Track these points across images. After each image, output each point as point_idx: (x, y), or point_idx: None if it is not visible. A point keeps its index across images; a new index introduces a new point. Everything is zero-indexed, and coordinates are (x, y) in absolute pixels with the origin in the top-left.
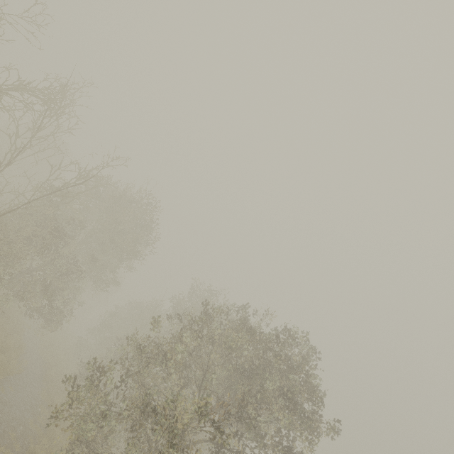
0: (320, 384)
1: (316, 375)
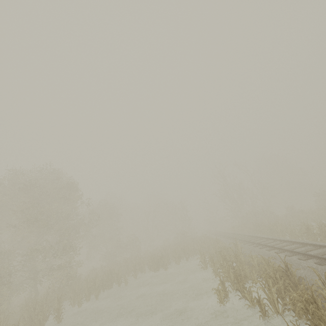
0: None
1: None
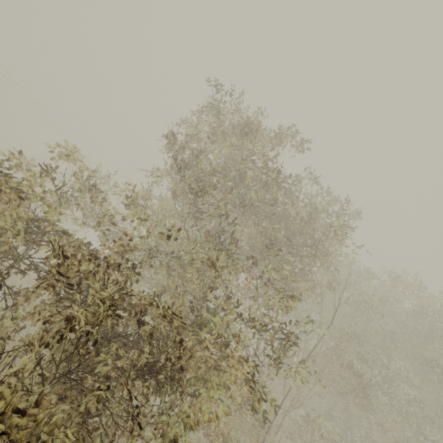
0: (220, 103)
1: (223, 108)
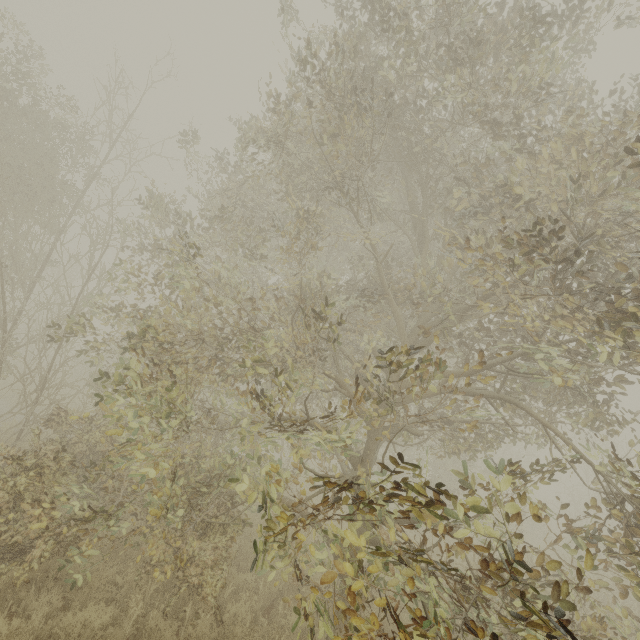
0: None
1: None
